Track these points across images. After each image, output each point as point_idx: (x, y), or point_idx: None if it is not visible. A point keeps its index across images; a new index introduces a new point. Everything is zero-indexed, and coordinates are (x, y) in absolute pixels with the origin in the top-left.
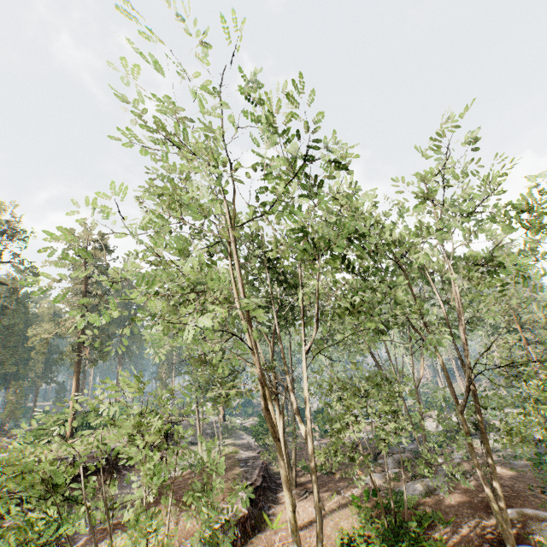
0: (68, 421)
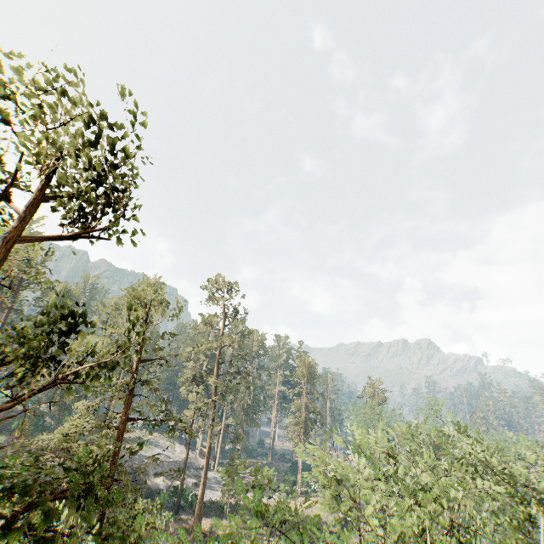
0: (297, 484)
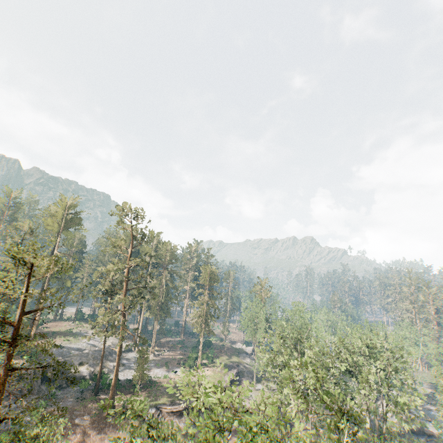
0: (198, 359)
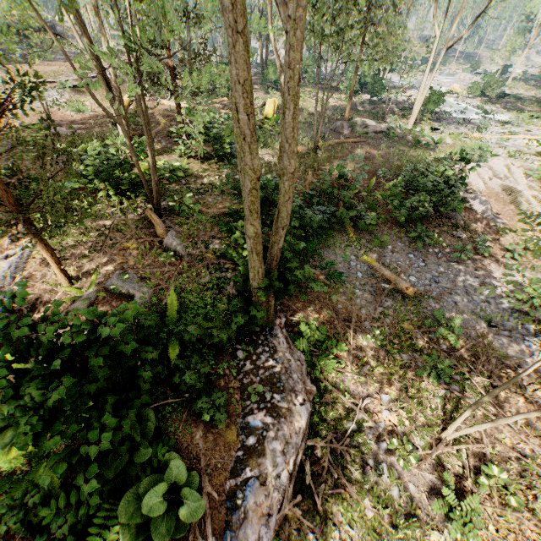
0: None
